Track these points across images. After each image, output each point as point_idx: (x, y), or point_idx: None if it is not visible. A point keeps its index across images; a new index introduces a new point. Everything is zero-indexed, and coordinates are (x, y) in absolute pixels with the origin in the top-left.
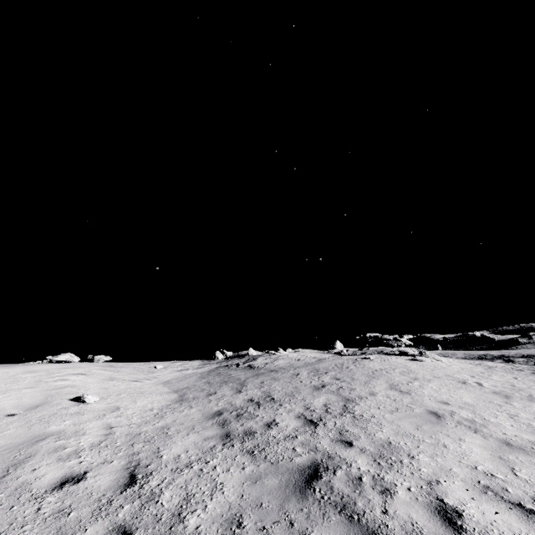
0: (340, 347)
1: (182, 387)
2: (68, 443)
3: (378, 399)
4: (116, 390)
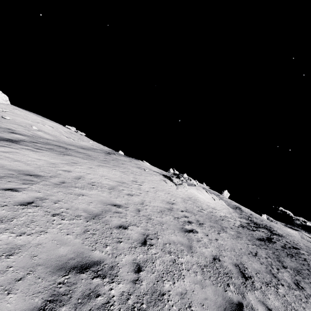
0: (226, 194)
1: (72, 143)
2: (8, 126)
3: (85, 160)
4: (51, 133)
